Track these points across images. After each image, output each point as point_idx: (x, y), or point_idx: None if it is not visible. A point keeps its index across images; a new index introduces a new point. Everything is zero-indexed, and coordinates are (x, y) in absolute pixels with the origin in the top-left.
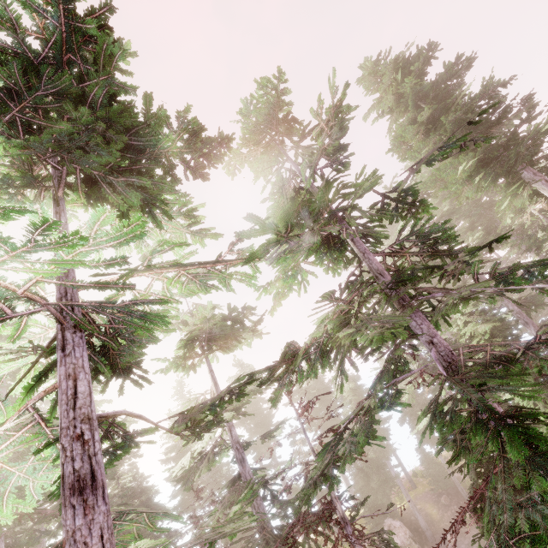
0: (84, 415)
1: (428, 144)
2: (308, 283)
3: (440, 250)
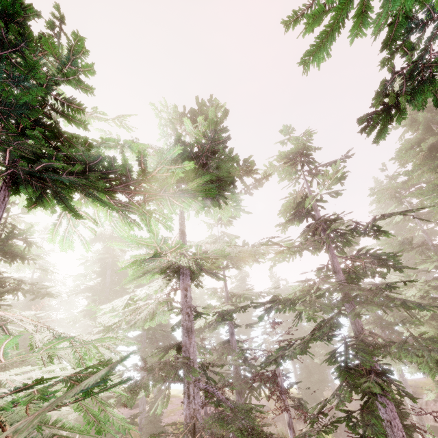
0: (189, 305)
1: (423, 166)
2: (295, 257)
3: (386, 264)
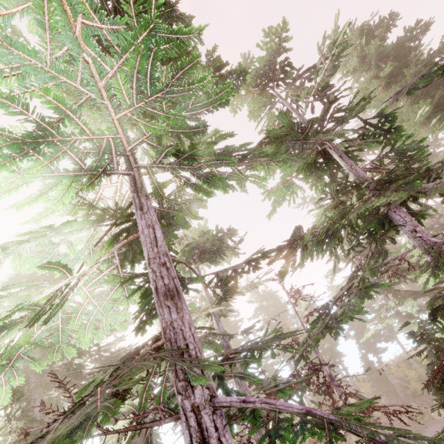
0: (163, 252)
1: (389, 95)
2: (297, 196)
3: (412, 167)
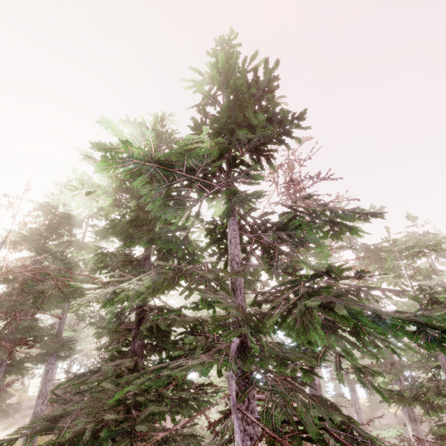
0: None
1: None
2: None
3: None
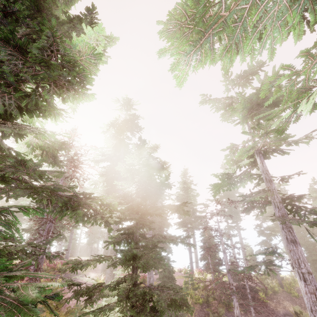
0: None
1: None
2: None
3: None
